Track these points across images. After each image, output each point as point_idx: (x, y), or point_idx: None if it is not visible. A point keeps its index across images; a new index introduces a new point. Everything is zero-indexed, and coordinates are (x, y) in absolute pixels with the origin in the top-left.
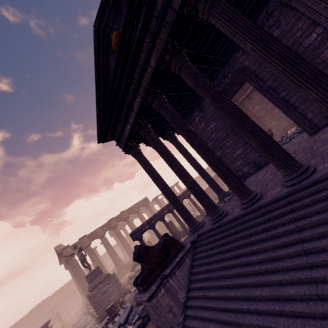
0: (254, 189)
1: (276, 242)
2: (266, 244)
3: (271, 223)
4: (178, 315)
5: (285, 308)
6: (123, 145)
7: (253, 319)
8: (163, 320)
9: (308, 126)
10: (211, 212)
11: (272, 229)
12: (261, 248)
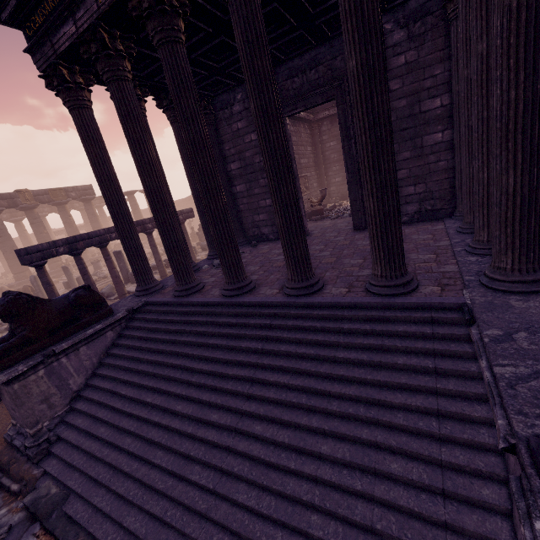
0: (256, 270)
1: (232, 357)
2: (222, 354)
3: (241, 332)
4: (58, 407)
5: (198, 432)
6: (46, 65)
7: (158, 434)
8: (25, 413)
9: (360, 217)
10: (180, 279)
11: (238, 339)
12: (213, 357)
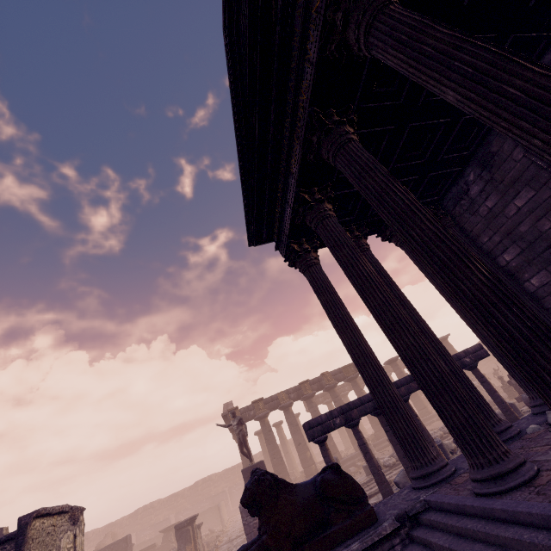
0: None
1: None
2: None
3: None
4: None
5: None
6: (285, 250)
7: None
8: None
9: None
10: (470, 452)
11: None
12: None
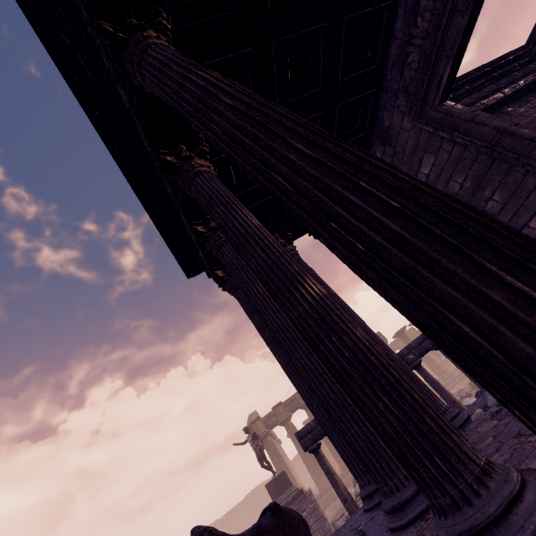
0: None
1: None
2: None
3: None
4: None
5: None
6: (213, 277)
7: None
8: None
9: None
10: (375, 480)
11: None
12: None
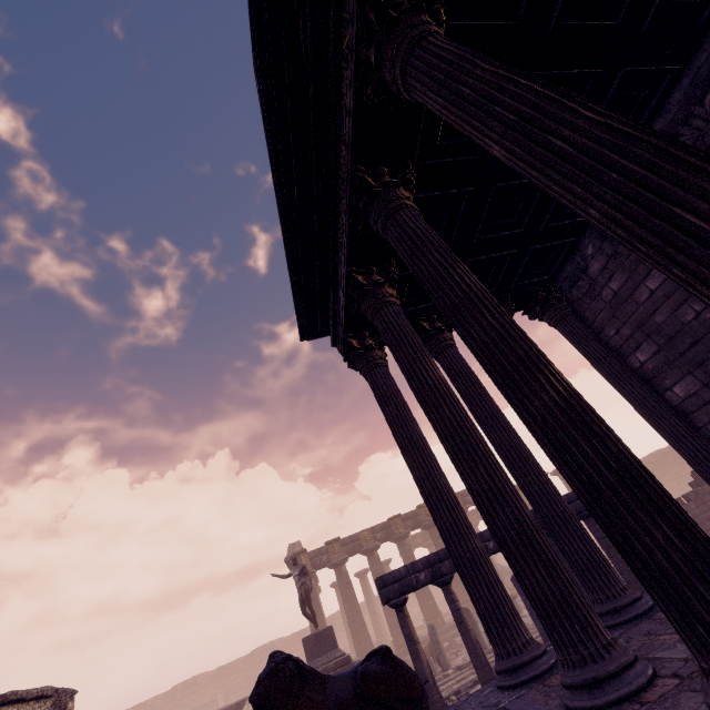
0: None
1: None
2: None
3: None
4: None
5: None
6: (342, 346)
7: None
8: None
9: None
10: (559, 643)
11: None
12: None
